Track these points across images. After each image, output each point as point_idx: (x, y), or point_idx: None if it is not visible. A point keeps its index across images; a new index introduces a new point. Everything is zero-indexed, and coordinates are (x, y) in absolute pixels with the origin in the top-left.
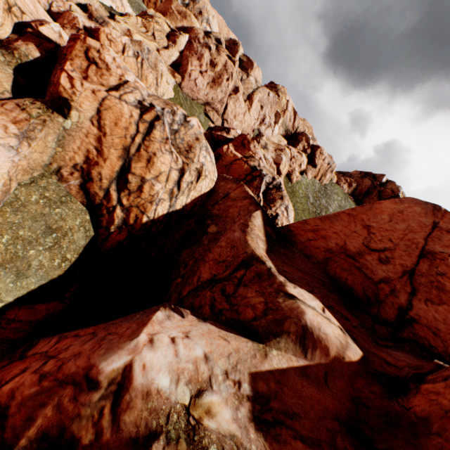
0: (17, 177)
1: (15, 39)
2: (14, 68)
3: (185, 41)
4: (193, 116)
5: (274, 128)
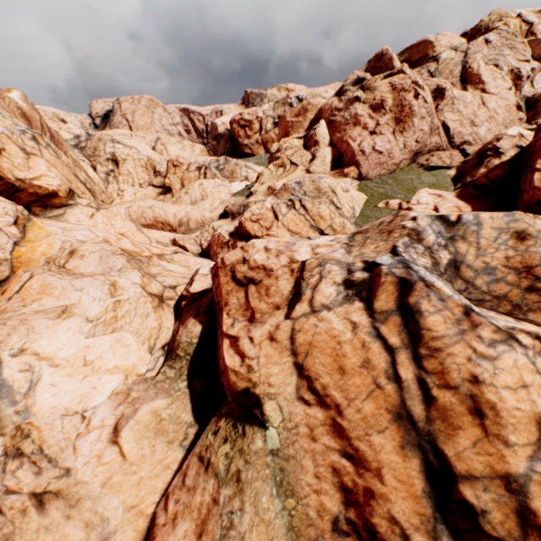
0: None
1: (176, 328)
2: (187, 372)
3: (324, 129)
4: (413, 191)
5: None
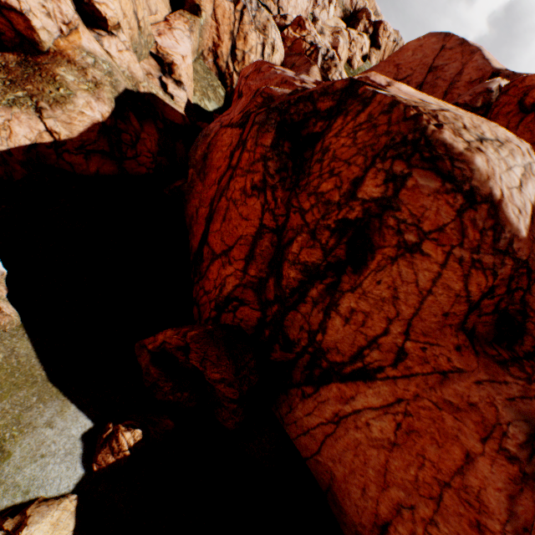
0: (191, 56)
1: None
2: None
3: None
4: None
5: (329, 9)
